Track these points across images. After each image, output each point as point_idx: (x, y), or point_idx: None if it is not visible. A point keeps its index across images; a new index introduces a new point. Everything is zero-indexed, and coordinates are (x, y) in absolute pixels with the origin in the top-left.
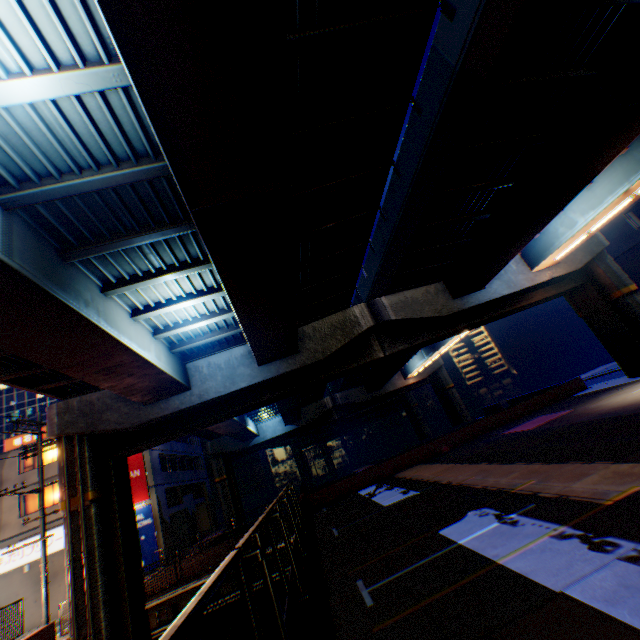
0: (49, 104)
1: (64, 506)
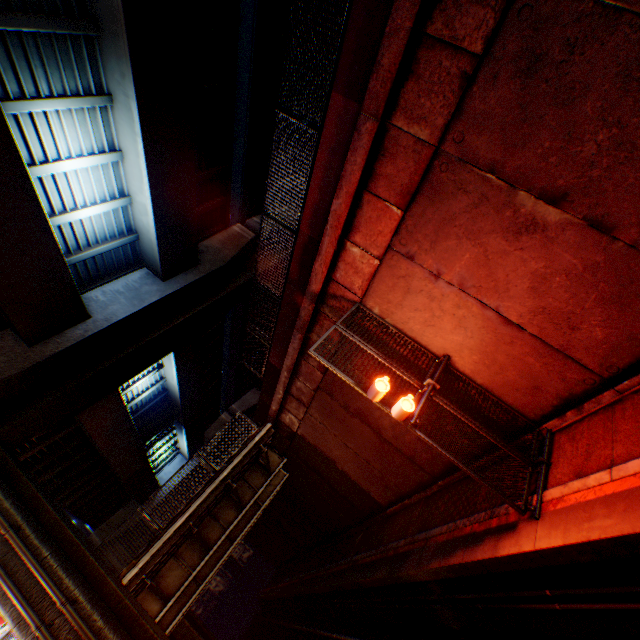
0: None
1: None
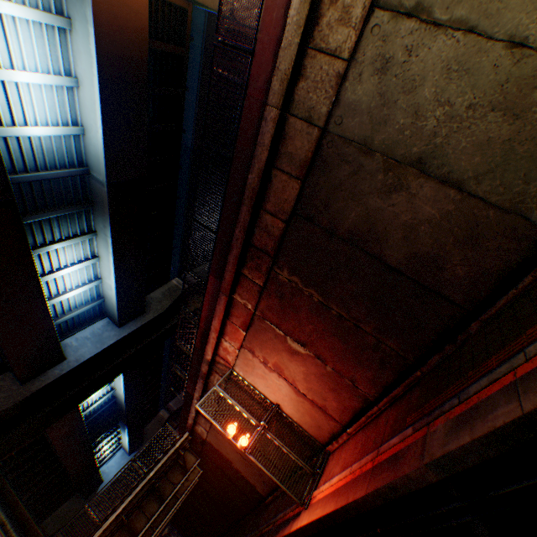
0: (43, 139)
1: None
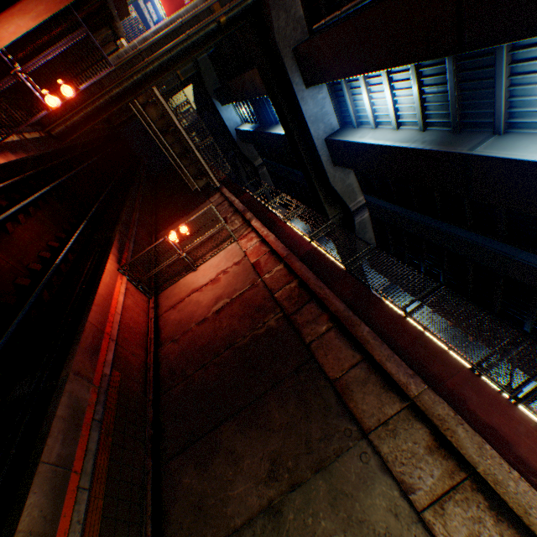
0: None
1: None
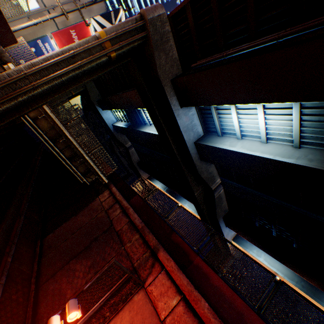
0: None
1: (102, 35)
